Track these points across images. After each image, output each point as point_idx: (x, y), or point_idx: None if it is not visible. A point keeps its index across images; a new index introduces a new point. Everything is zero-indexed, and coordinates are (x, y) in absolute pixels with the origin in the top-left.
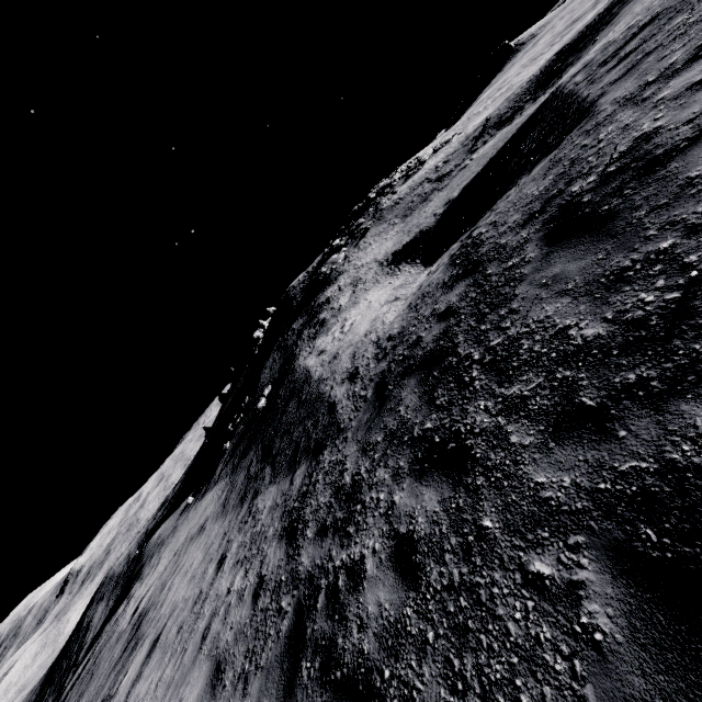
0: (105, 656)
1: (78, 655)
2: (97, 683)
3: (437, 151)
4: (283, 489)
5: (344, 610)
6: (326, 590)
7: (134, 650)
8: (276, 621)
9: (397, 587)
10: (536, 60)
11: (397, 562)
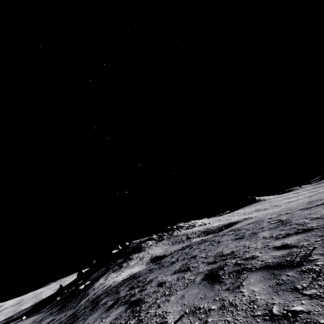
0: None
1: None
2: None
3: (200, 225)
4: (53, 318)
5: None
6: None
7: None
8: None
9: None
10: (241, 215)
11: None
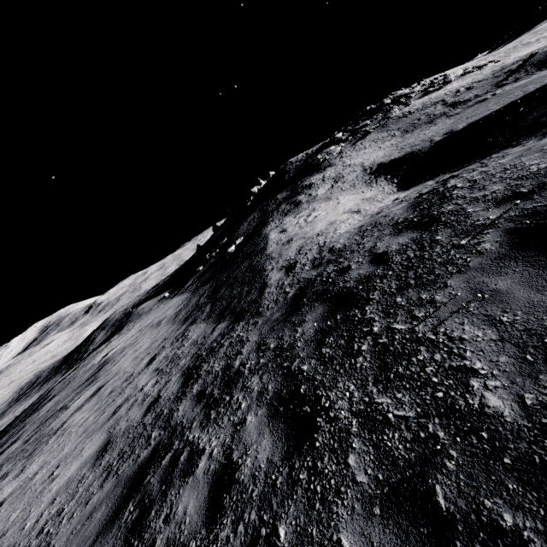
0: (80, 375)
1: (83, 354)
2: (67, 391)
3: (466, 74)
4: (206, 332)
5: (169, 487)
6: (173, 454)
7: (89, 385)
8: (143, 445)
9: (201, 511)
10: None
11: (215, 485)
